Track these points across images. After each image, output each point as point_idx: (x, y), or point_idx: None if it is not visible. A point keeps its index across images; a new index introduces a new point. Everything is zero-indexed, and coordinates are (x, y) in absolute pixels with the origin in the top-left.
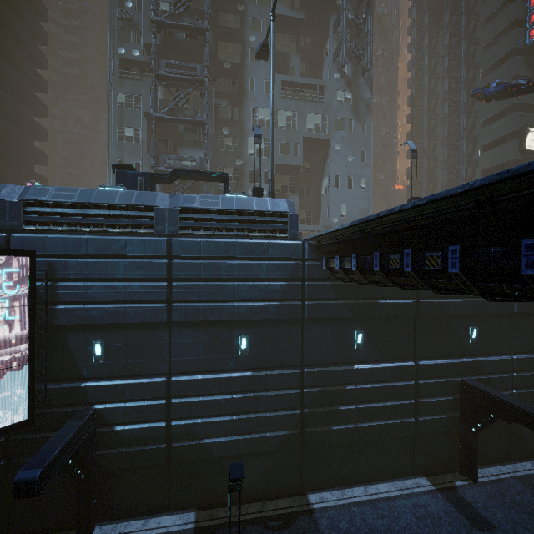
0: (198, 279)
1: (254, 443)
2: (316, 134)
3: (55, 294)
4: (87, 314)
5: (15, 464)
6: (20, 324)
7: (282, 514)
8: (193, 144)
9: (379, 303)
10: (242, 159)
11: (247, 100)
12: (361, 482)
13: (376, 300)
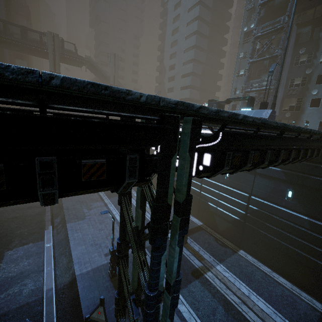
0: None
1: (223, 214)
2: None
3: None
4: None
5: None
6: None
7: (225, 243)
8: None
9: (309, 177)
10: (312, 68)
11: None
12: (273, 270)
13: (308, 175)
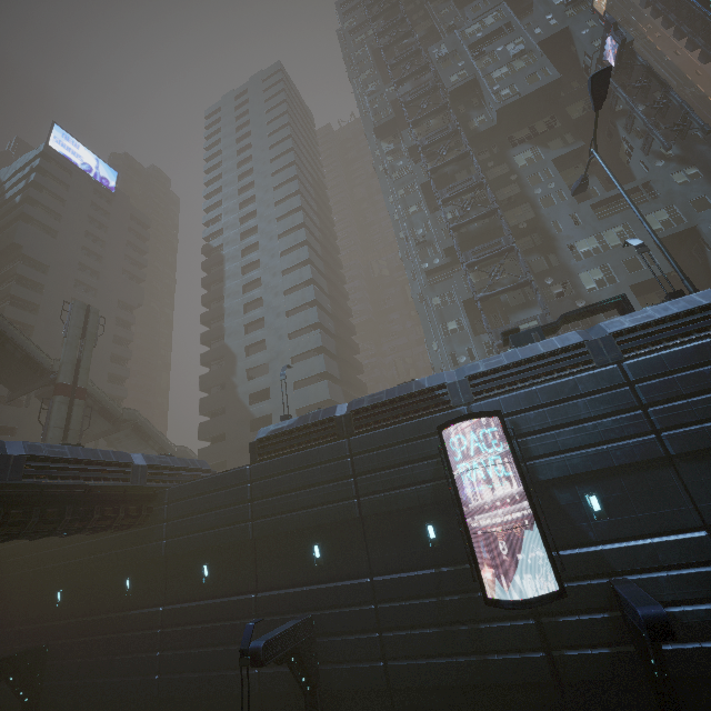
0: (679, 399)
1: None
2: (670, 230)
3: (527, 450)
4: (567, 464)
5: (559, 657)
6: (506, 485)
7: None
8: (522, 307)
9: None
10: (582, 299)
11: (558, 242)
12: None
13: None
